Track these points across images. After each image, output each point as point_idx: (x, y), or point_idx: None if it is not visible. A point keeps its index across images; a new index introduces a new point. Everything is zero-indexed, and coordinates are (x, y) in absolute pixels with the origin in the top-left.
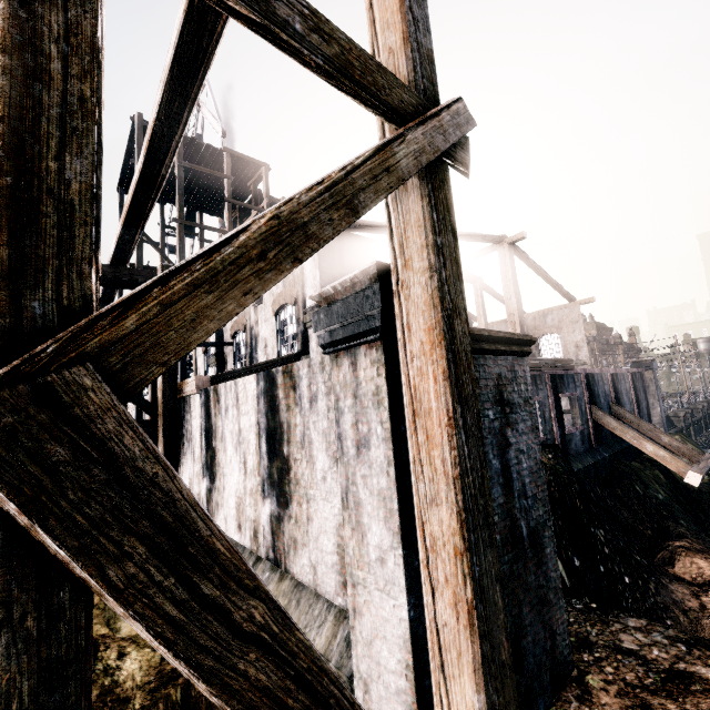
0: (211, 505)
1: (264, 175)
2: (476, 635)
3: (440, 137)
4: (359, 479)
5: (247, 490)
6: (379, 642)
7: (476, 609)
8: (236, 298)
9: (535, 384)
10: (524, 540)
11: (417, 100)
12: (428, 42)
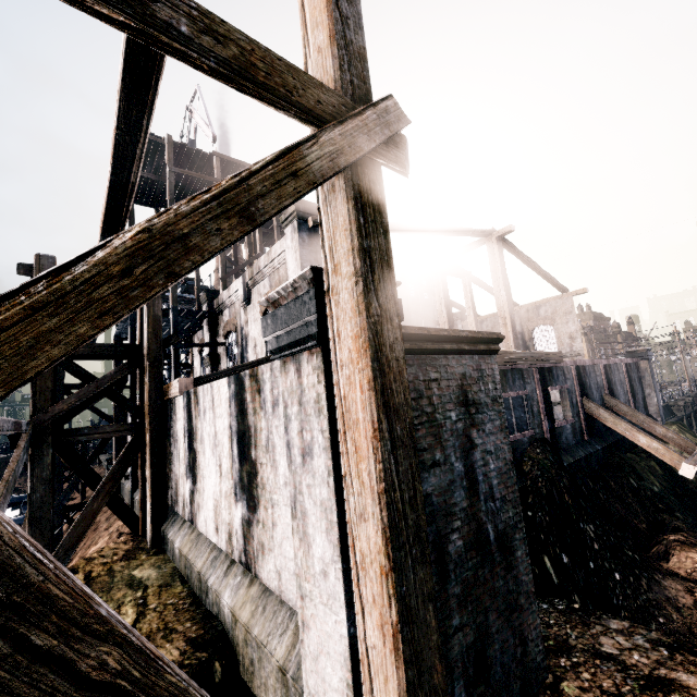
0: (193, 506)
1: None
2: (401, 660)
3: (364, 136)
4: (305, 489)
5: (223, 493)
6: (324, 658)
7: (401, 632)
8: (90, 320)
9: (522, 378)
10: (491, 544)
11: (339, 99)
12: (360, 40)
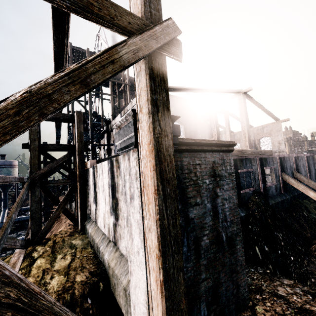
0: (96, 215)
1: None
2: (163, 297)
3: (154, 40)
4: (131, 214)
5: (106, 211)
6: (138, 289)
7: (164, 285)
8: None
9: (250, 162)
10: (223, 242)
11: (141, 21)
12: None
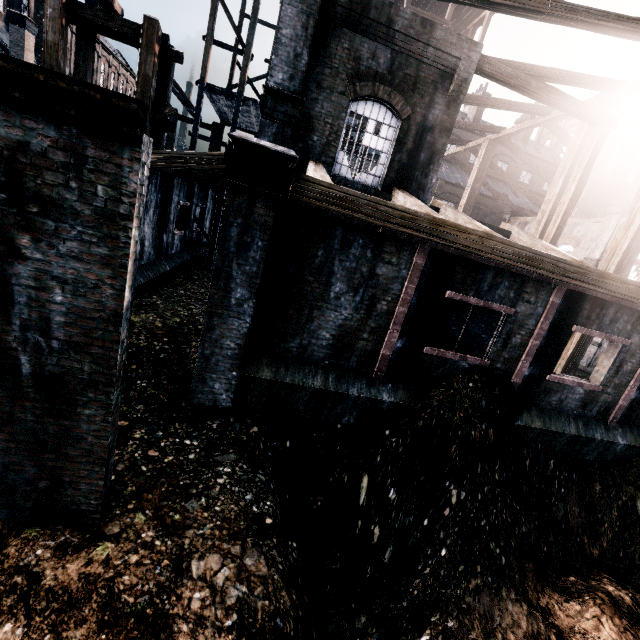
0: None
1: None
2: None
3: None
4: None
5: None
6: None
7: None
8: None
9: (517, 289)
10: (21, 376)
11: None
12: None
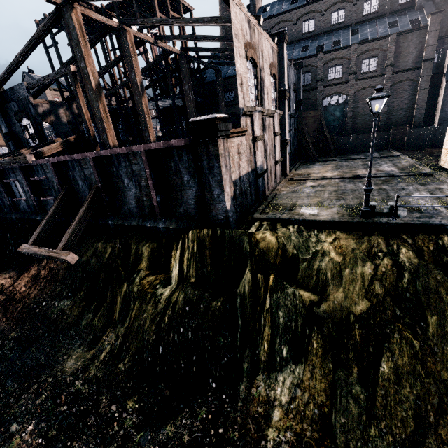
0: None
1: None
2: None
3: None
4: None
5: None
6: None
7: None
8: None
9: (14, 172)
10: None
11: None
12: None
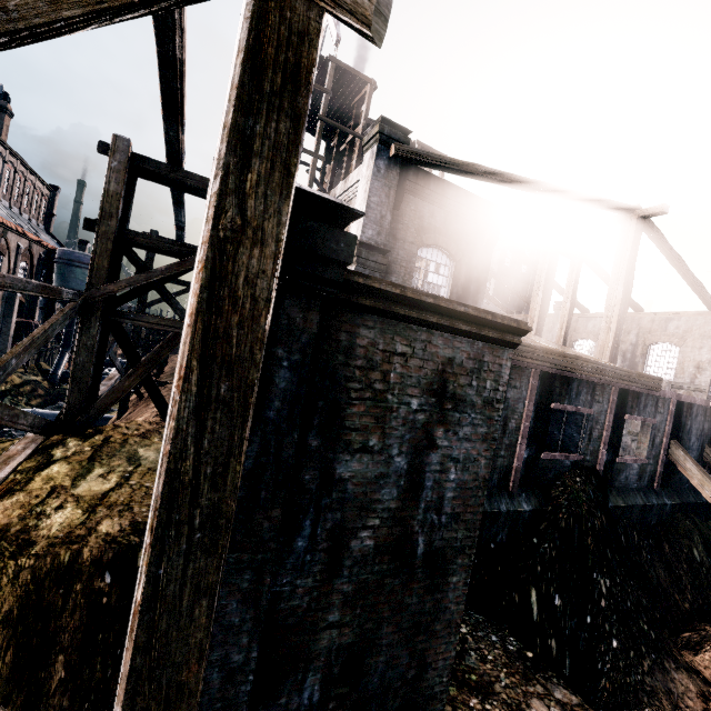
0: None
1: (367, 94)
2: (132, 643)
3: None
4: None
5: None
6: None
7: (141, 615)
8: None
9: (591, 393)
10: (415, 557)
11: None
12: None
